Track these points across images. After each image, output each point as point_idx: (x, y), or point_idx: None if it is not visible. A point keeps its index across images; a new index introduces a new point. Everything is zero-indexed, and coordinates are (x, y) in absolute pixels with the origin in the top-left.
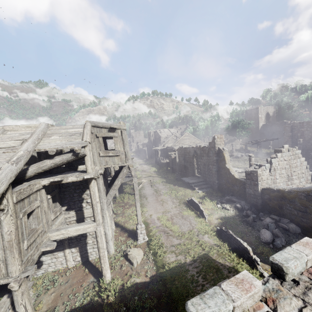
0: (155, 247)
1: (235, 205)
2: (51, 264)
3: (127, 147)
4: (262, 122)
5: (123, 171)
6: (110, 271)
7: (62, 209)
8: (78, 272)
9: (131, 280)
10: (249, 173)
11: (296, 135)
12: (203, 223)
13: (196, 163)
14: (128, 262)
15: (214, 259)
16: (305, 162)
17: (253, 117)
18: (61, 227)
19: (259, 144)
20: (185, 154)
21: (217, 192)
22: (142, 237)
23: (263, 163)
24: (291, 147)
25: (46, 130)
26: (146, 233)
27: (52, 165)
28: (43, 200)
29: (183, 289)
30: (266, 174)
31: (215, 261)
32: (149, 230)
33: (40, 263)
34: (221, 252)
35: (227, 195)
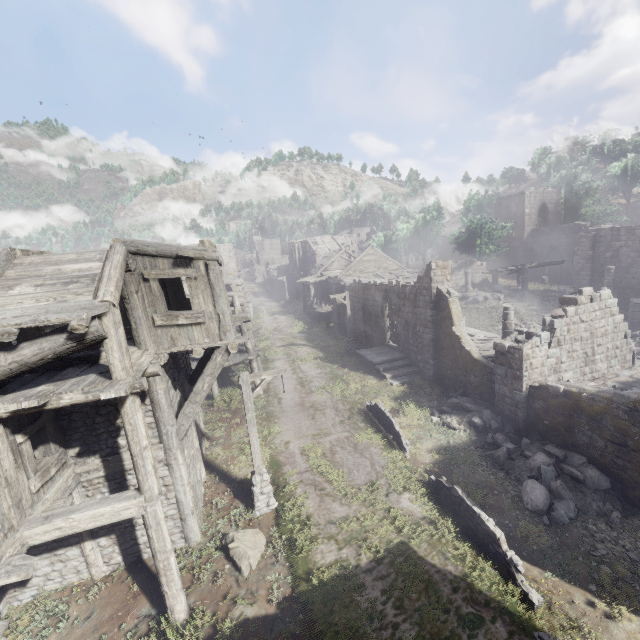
0: (293, 527)
1: (469, 420)
2: (52, 575)
3: (224, 304)
4: (531, 224)
5: (215, 359)
6: (188, 589)
7: (66, 457)
8: (115, 592)
9: (235, 611)
10: (503, 352)
11: (601, 256)
12: (399, 464)
13: (388, 318)
14: (230, 563)
15: (422, 557)
16: (624, 323)
17: (512, 214)
18: (57, 511)
19: (523, 274)
20: (366, 298)
21: (432, 385)
22: (265, 502)
23: (530, 316)
24: (597, 293)
25: (3, 269)
26: (274, 490)
27: (13, 368)
28: None
29: (351, 637)
30: (542, 355)
31: (424, 561)
32: (282, 481)
33: None
34: (438, 538)
35: (453, 394)
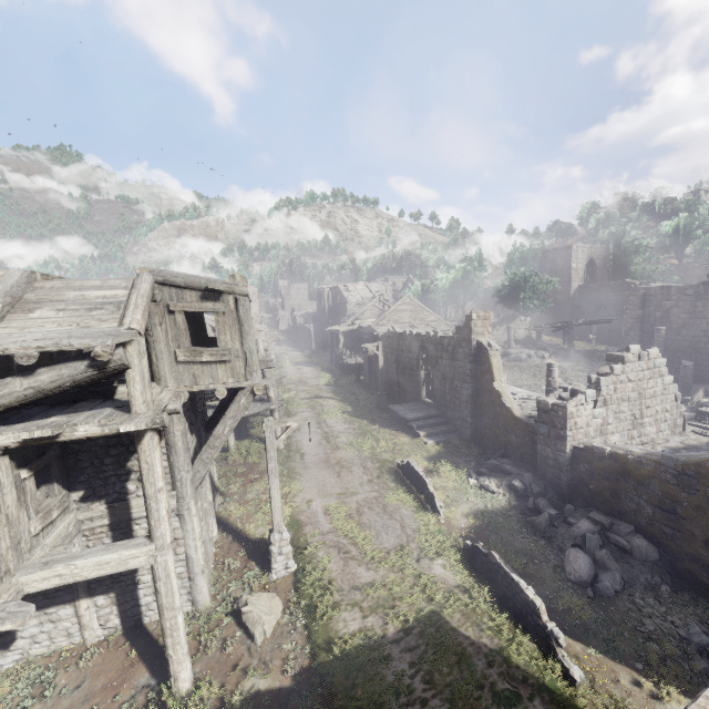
0: (313, 592)
1: (509, 483)
2: (39, 637)
3: (252, 342)
4: (578, 279)
5: (239, 401)
6: (193, 657)
7: (69, 500)
8: (110, 659)
9: (246, 683)
10: (547, 410)
11: (651, 315)
12: (432, 527)
13: (424, 372)
14: (242, 630)
15: (455, 628)
16: (673, 385)
17: (558, 268)
18: (58, 557)
19: (569, 332)
20: (400, 350)
21: (470, 446)
22: (283, 563)
23: (576, 377)
24: (645, 352)
25: (23, 292)
26: (294, 551)
27: (29, 394)
28: (2, 486)
29: None
30: (587, 414)
31: (457, 632)
32: (303, 542)
33: (9, 635)
34: (472, 608)
35: (492, 455)
